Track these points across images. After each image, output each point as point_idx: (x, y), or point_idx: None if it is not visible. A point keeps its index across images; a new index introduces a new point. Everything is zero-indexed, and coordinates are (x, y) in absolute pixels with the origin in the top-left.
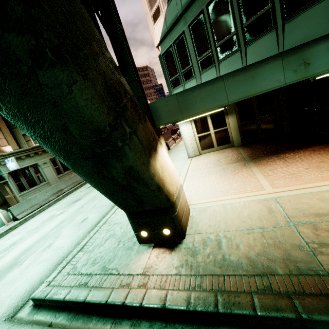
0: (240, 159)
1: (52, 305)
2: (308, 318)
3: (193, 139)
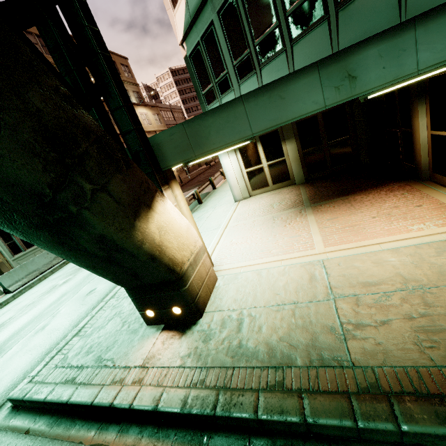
0: (298, 203)
1: (33, 406)
2: (313, 422)
3: (240, 175)
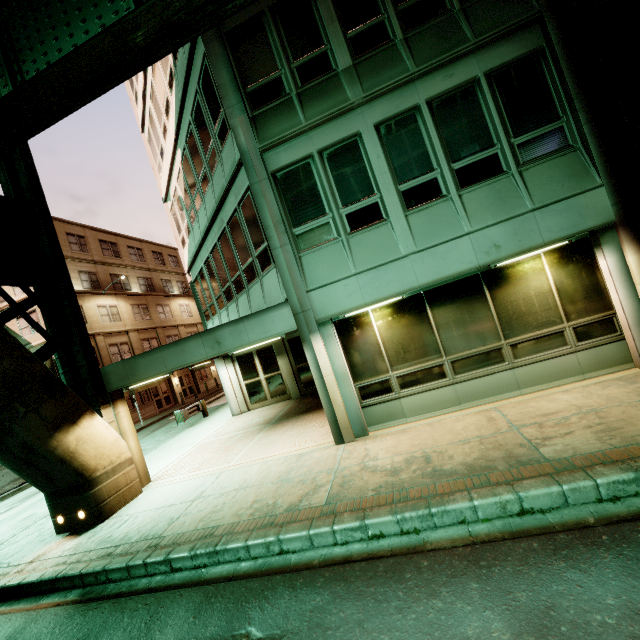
0: (270, 419)
1: None
2: (107, 568)
3: (238, 387)
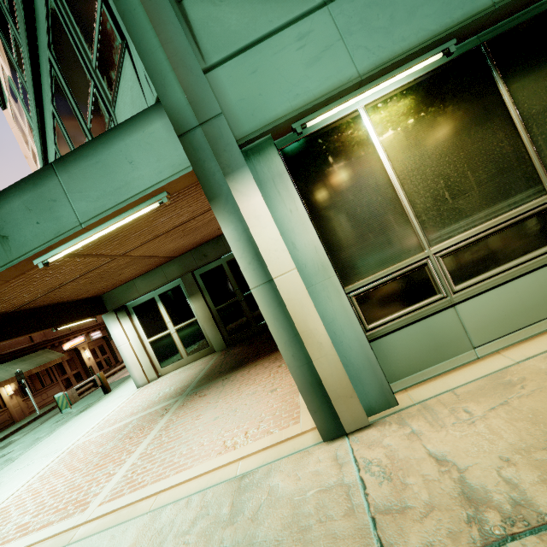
0: (184, 388)
1: None
2: None
3: (140, 348)
